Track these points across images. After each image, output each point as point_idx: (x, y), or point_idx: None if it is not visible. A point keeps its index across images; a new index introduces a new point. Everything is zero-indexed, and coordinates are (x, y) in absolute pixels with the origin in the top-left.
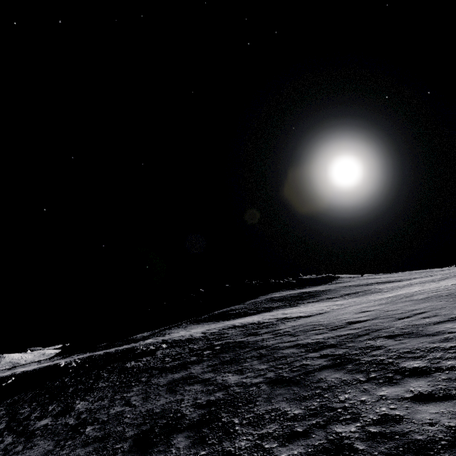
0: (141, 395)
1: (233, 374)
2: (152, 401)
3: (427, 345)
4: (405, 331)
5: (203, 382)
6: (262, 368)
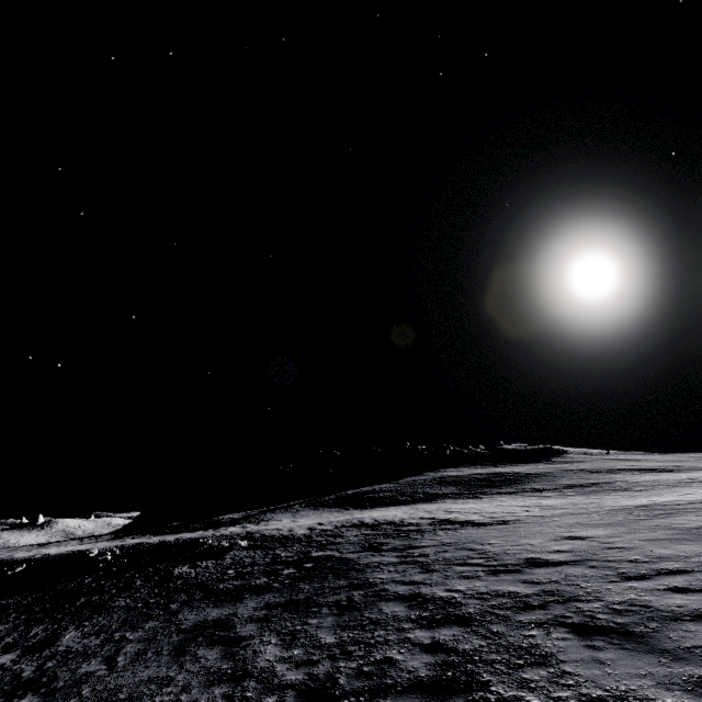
0: (141, 644)
1: (278, 641)
2: (139, 666)
3: (651, 690)
4: (618, 622)
5: (228, 646)
6: (326, 641)
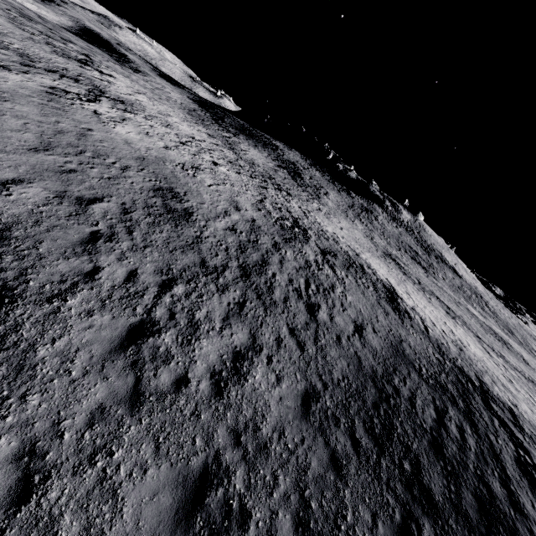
0: None
1: None
2: None
3: None
4: None
5: None
6: None
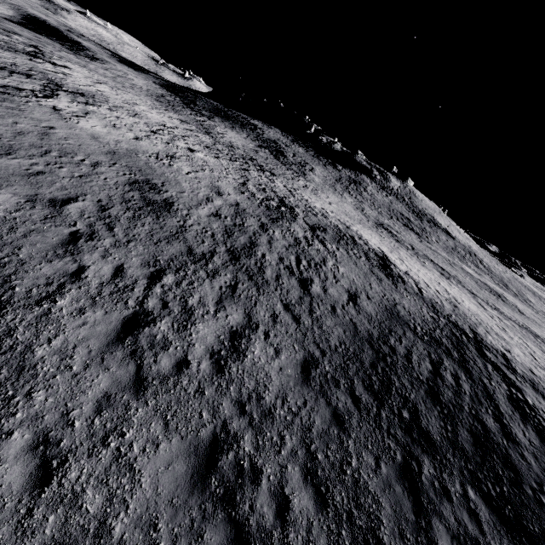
0: None
1: None
2: None
3: None
4: None
5: None
6: None
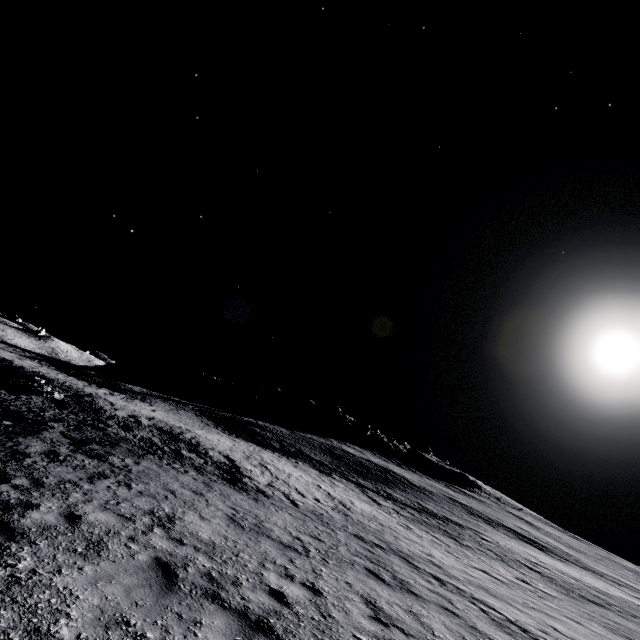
0: None
1: None
2: None
3: None
4: None
5: None
6: None
